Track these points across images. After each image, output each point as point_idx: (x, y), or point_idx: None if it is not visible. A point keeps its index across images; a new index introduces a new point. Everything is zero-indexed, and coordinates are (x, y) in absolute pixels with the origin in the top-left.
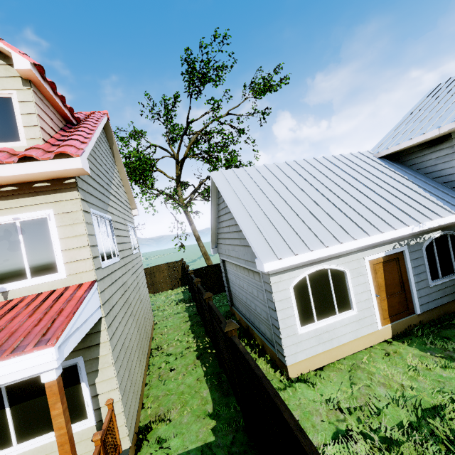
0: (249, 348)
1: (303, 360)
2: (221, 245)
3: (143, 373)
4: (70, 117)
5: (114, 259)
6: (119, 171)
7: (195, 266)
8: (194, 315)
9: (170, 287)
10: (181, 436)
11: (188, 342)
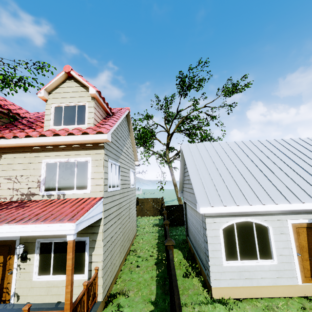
0: (191, 268)
1: (225, 287)
2: (184, 192)
3: (120, 262)
4: (109, 112)
5: (117, 188)
6: (131, 139)
7: (172, 204)
8: (161, 236)
9: (152, 214)
10: (131, 308)
11: (153, 252)
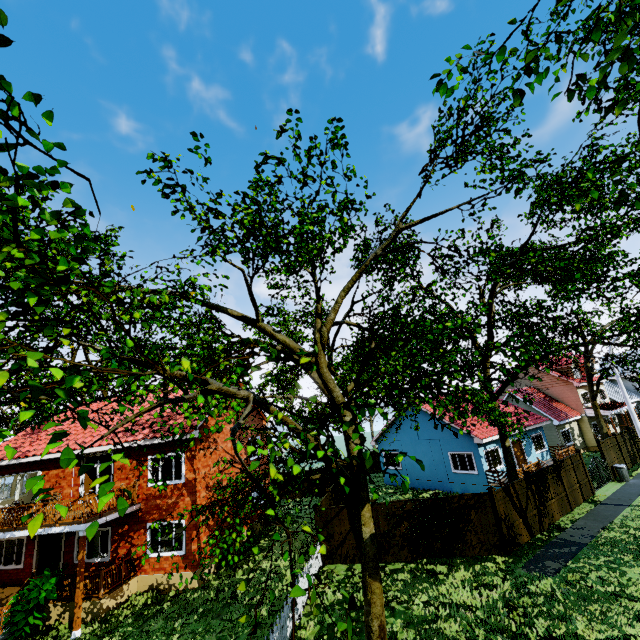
0: None
1: None
2: None
3: None
4: None
5: None
6: None
7: None
8: None
9: None
10: None
11: None
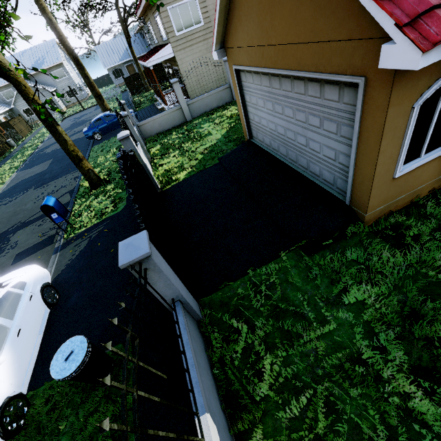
0: None
1: None
2: None
3: None
4: None
5: None
6: None
7: None
8: None
9: None
10: None
11: None
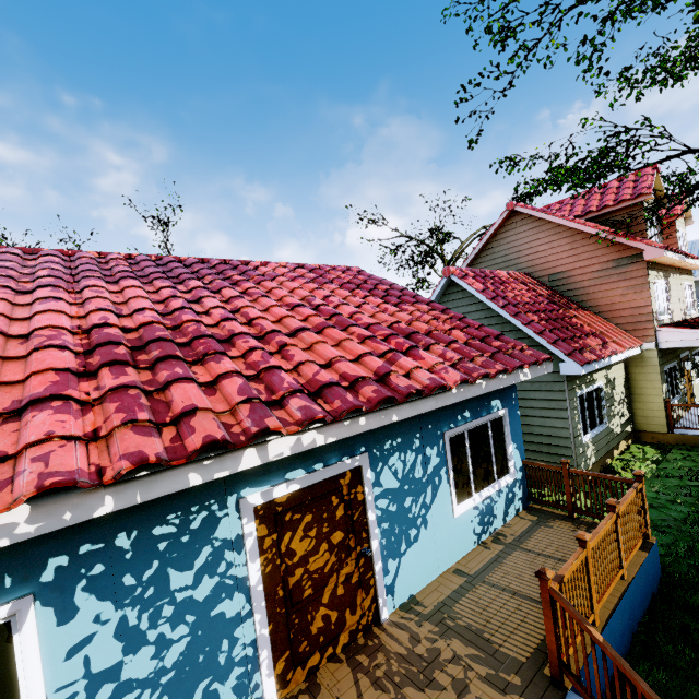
0: None
1: None
2: None
3: None
4: None
5: None
6: None
7: None
8: None
9: None
10: None
11: None
